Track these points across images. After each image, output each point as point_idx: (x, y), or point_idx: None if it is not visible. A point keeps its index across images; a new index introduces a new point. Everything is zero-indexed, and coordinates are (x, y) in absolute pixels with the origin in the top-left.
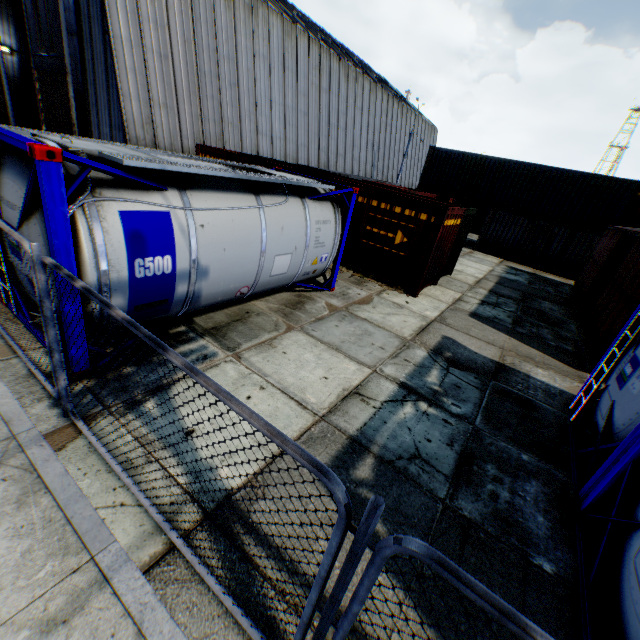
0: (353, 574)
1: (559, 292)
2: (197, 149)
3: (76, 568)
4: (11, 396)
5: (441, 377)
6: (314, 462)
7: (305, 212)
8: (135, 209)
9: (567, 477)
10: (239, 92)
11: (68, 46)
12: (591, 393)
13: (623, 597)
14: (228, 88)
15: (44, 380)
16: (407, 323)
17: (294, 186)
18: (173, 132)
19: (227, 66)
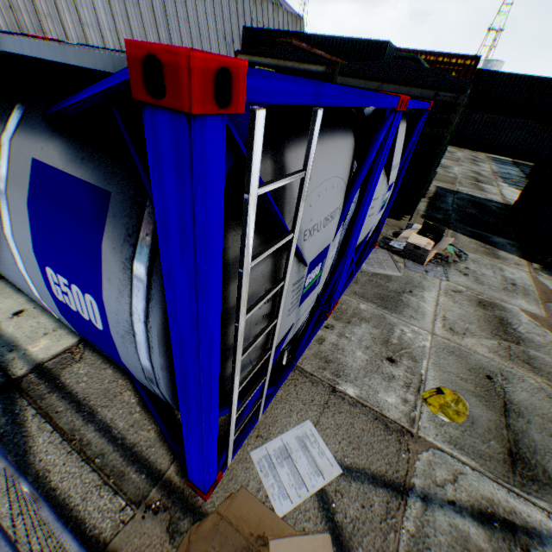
0: None
1: None
2: None
3: None
4: None
5: None
6: None
7: None
8: None
9: None
10: None
11: None
12: None
13: None
14: None
15: None
16: None
17: None
18: None
19: None
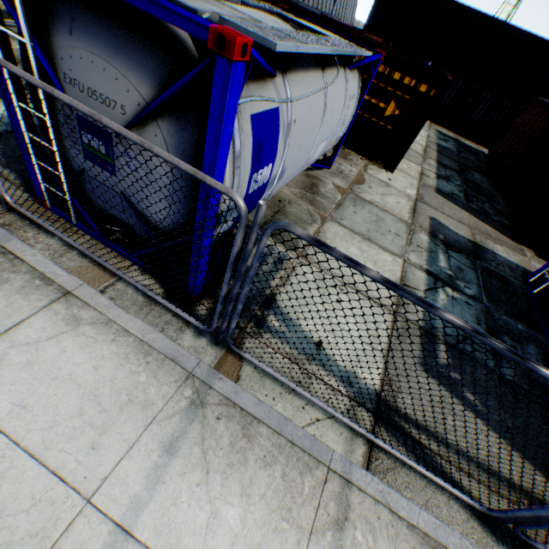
0: None
1: (479, 161)
2: None
3: (324, 479)
4: (151, 330)
5: (447, 261)
6: None
7: (345, 88)
8: (259, 110)
9: (544, 338)
10: None
11: None
12: None
13: None
14: None
15: (179, 311)
16: (401, 204)
17: None
18: None
19: None
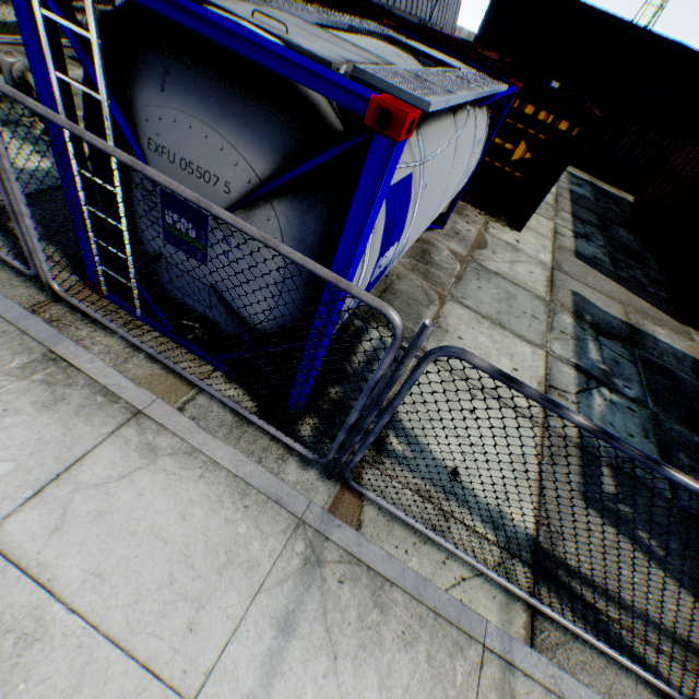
0: None
1: (623, 212)
2: None
3: (480, 661)
4: (246, 461)
5: (598, 351)
6: None
7: (474, 132)
8: (394, 181)
9: None
10: None
11: None
12: None
13: None
14: None
15: (281, 436)
16: (534, 275)
17: None
18: None
19: None
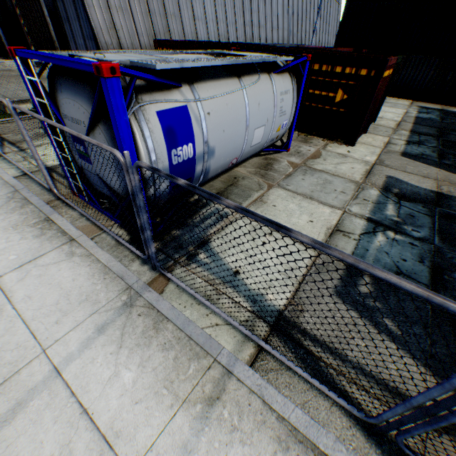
0: None
1: None
2: (155, 45)
3: (208, 366)
4: (114, 260)
5: (396, 210)
6: None
7: (272, 86)
8: (165, 108)
9: None
10: None
11: None
12: None
13: None
14: None
15: (131, 247)
16: (354, 169)
17: (261, 64)
18: (131, 33)
19: None
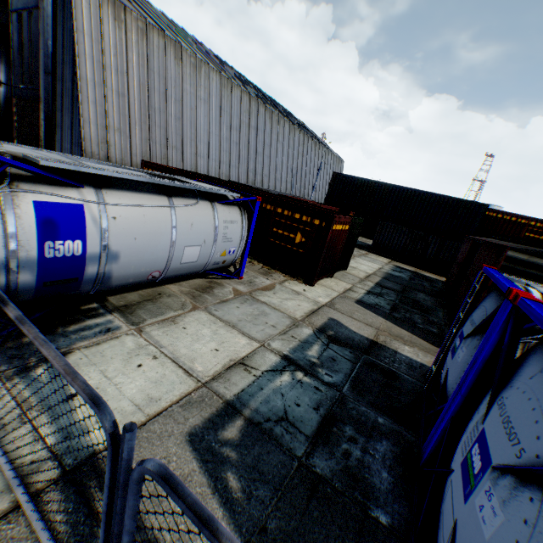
0: (123, 504)
1: (433, 286)
2: (142, 164)
3: None
4: None
5: (321, 351)
6: (93, 395)
7: (214, 213)
8: (50, 200)
9: (415, 437)
10: (183, 124)
11: (44, 82)
12: (438, 364)
13: (437, 542)
14: (174, 120)
15: None
16: (300, 306)
17: (206, 192)
18: (124, 150)
19: (174, 105)
